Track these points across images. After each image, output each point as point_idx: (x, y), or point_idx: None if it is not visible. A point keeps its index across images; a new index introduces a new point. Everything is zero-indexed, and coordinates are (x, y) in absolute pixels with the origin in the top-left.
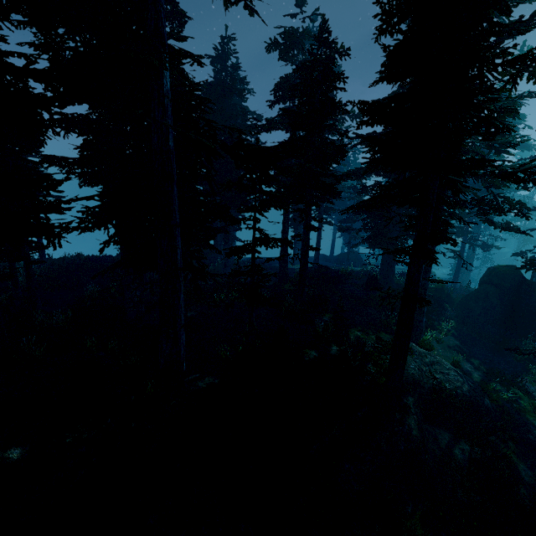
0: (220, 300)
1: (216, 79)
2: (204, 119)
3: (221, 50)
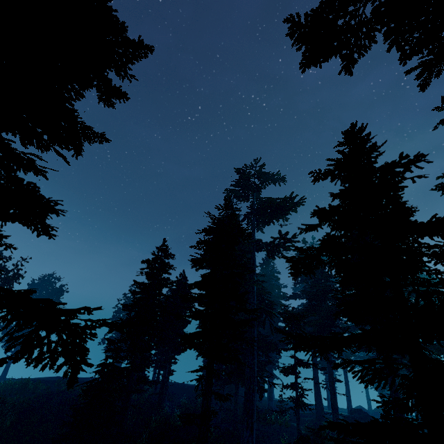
0: (271, 421)
1: (263, 272)
2: (269, 300)
3: (266, 259)
